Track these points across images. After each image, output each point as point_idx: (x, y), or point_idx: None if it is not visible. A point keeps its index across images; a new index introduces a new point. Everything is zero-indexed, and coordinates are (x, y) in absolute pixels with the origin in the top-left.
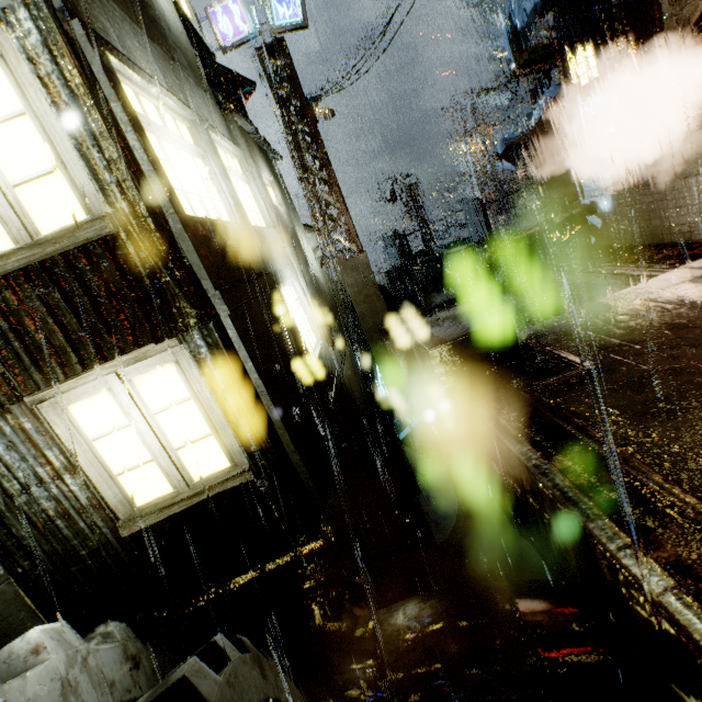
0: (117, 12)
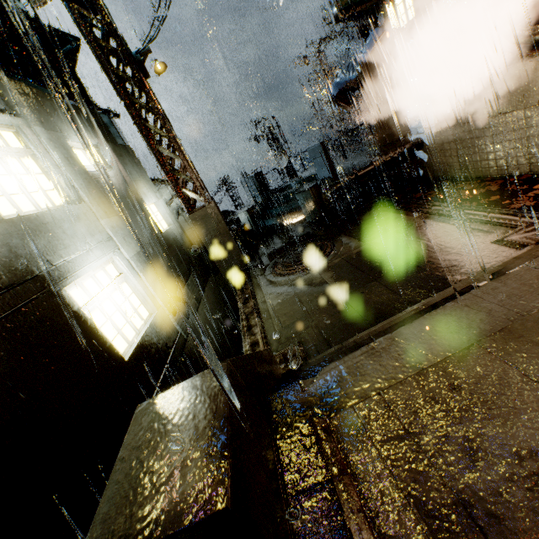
0: None
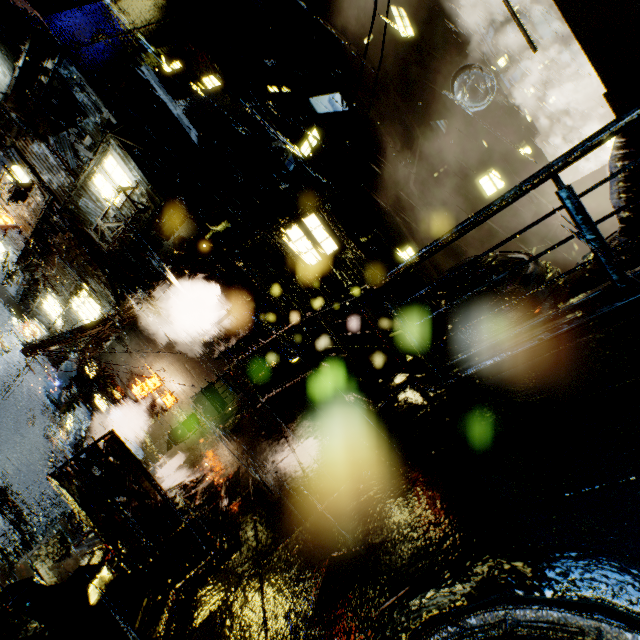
0: None
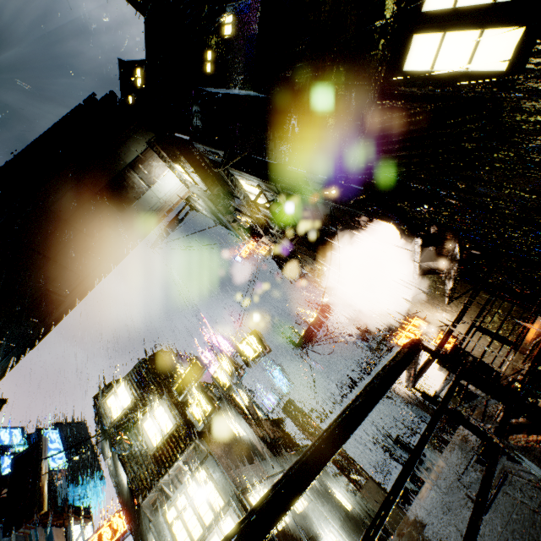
0: (244, 469)
